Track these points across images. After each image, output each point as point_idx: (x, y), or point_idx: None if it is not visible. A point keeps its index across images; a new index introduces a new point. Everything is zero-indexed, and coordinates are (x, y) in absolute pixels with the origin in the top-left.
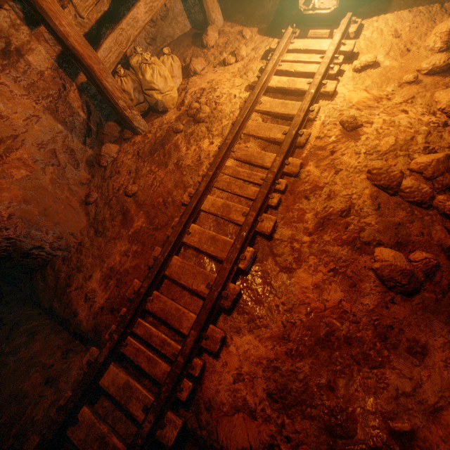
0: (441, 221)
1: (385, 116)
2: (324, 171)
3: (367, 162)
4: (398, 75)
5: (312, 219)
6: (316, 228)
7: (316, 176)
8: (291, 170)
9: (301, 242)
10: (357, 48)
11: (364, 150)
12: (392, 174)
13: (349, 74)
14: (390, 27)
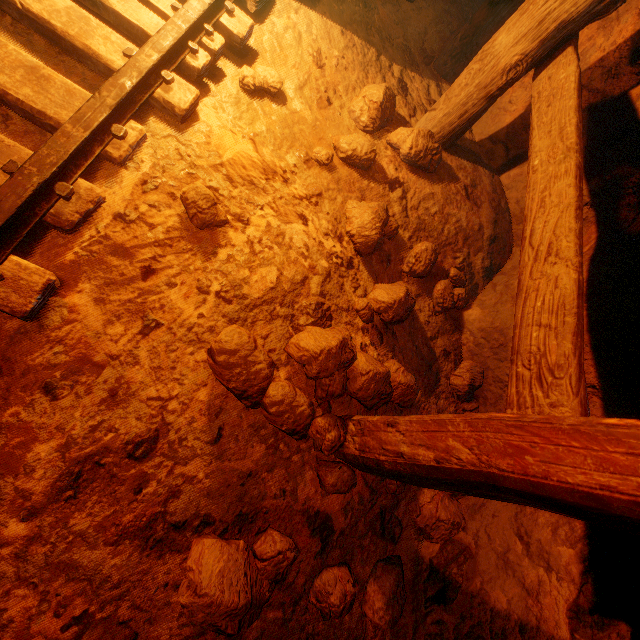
0: (316, 458)
1: (273, 215)
2: (118, 319)
3: (218, 318)
4: (308, 139)
5: (52, 461)
6: (57, 490)
7: (91, 329)
8: (5, 302)
9: (0, 538)
10: (258, 41)
11: (219, 287)
12: (255, 368)
13: (233, 87)
14: (313, 40)
